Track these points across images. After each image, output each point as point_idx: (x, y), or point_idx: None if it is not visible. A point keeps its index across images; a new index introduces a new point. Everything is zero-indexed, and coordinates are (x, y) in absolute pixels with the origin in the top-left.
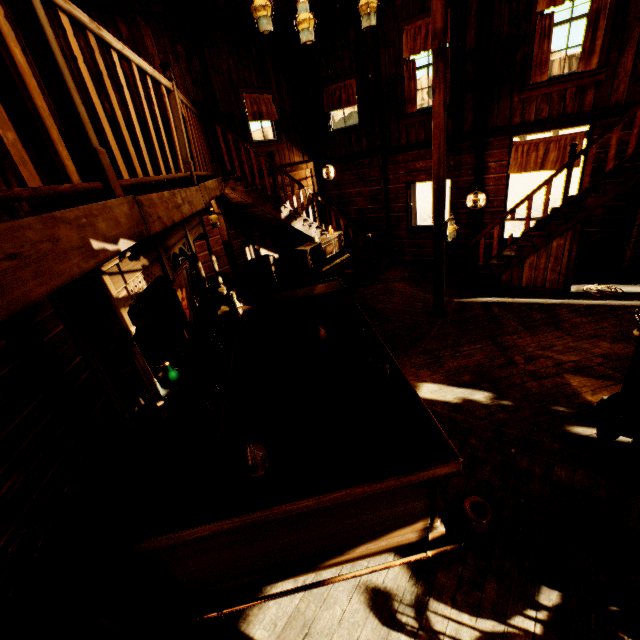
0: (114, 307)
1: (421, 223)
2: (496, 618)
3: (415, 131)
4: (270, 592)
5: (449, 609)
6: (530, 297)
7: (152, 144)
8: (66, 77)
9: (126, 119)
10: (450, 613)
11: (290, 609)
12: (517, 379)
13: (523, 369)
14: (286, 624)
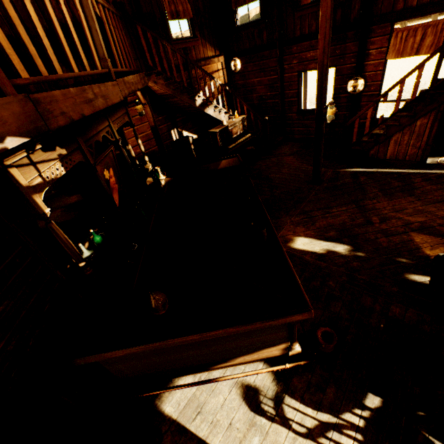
0: (24, 194)
1: (311, 106)
2: (331, 413)
3: (308, 22)
4: (177, 382)
5: (298, 404)
6: (391, 168)
7: (60, 43)
8: None
9: (64, 23)
10: (299, 407)
11: (189, 395)
12: (371, 235)
13: (377, 228)
14: (186, 404)
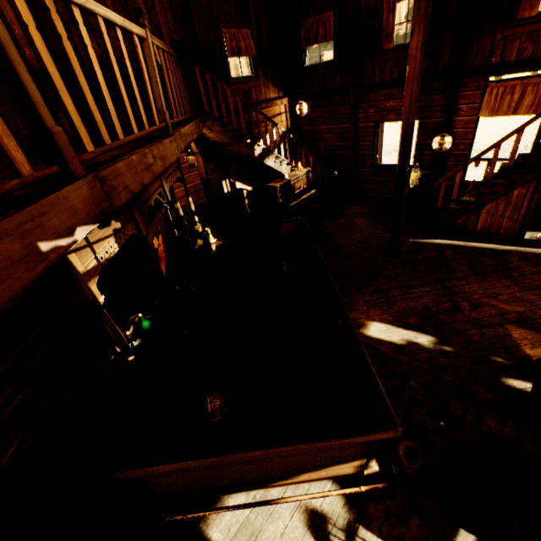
0: (81, 283)
1: (386, 156)
2: None
3: (389, 69)
4: (226, 501)
5: (375, 538)
6: (483, 242)
7: (123, 102)
8: (10, 53)
9: None
10: None
11: (242, 518)
12: (460, 326)
13: (467, 316)
14: (238, 531)
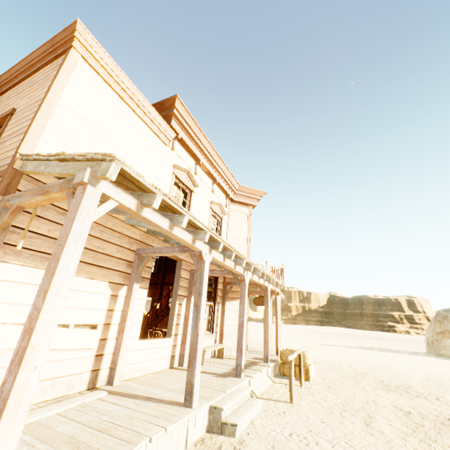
0: None
1: None
2: None
3: None
4: None
5: None
6: None
7: None
8: None
9: None
10: None
11: None
12: None
13: None
14: None
